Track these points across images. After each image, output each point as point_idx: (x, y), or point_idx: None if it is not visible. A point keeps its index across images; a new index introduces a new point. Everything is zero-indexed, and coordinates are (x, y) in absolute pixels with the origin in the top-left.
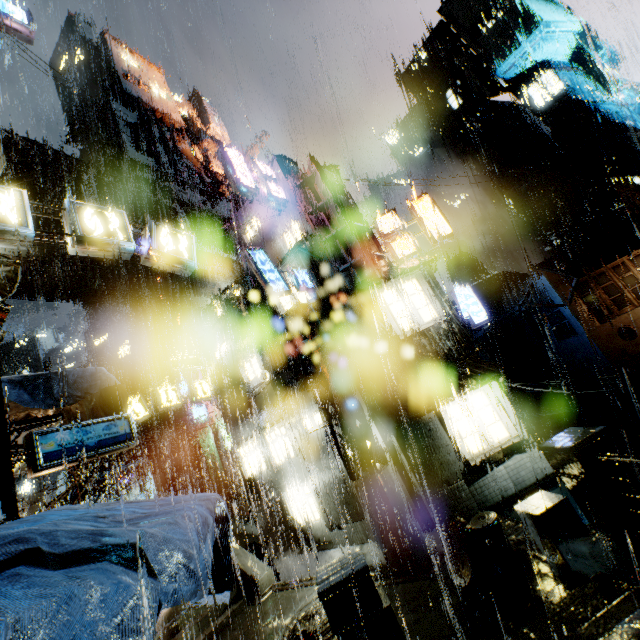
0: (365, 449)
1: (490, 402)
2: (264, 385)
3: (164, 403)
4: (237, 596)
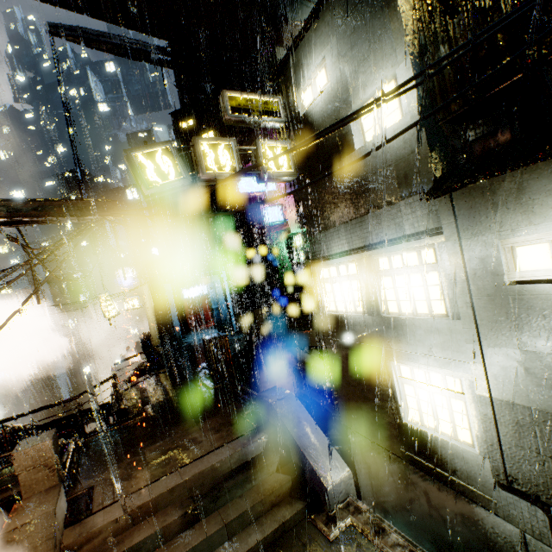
0: None
1: None
2: (403, 149)
3: (210, 167)
4: (291, 489)
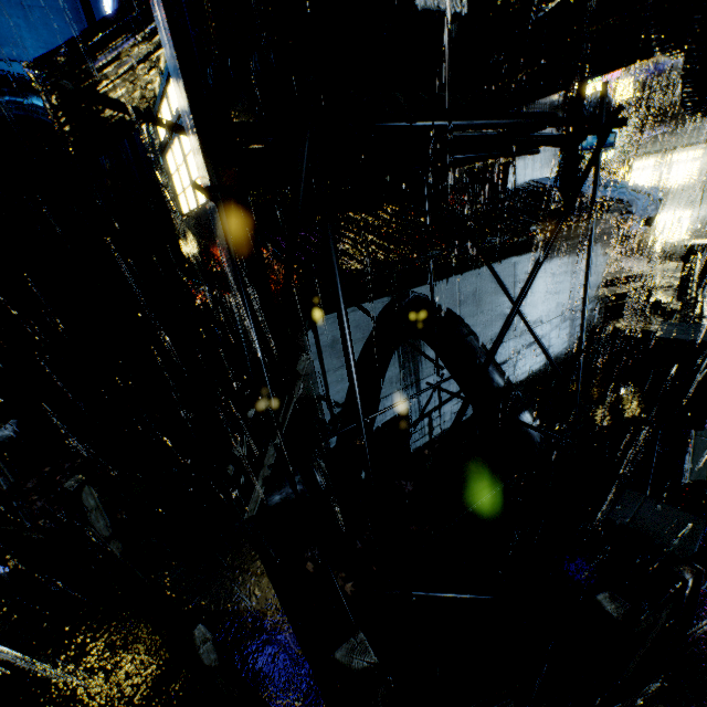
0: None
1: None
2: None
3: None
4: None
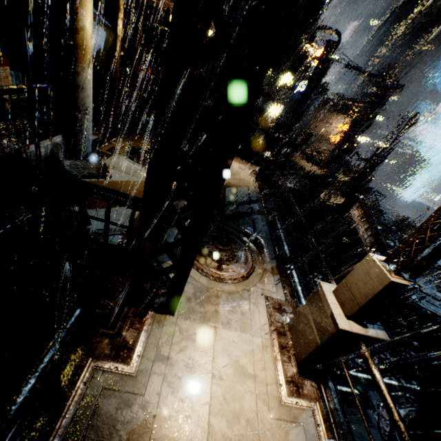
0: None
1: (280, 109)
2: None
3: None
4: None
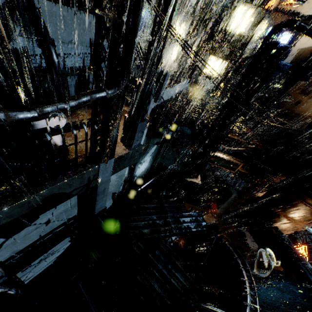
0: (187, 46)
1: (221, 66)
2: (193, 5)
3: None
4: None
